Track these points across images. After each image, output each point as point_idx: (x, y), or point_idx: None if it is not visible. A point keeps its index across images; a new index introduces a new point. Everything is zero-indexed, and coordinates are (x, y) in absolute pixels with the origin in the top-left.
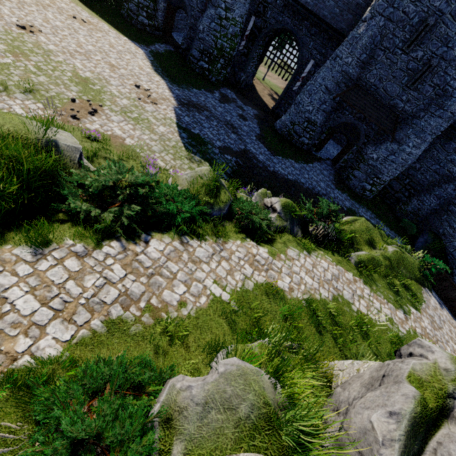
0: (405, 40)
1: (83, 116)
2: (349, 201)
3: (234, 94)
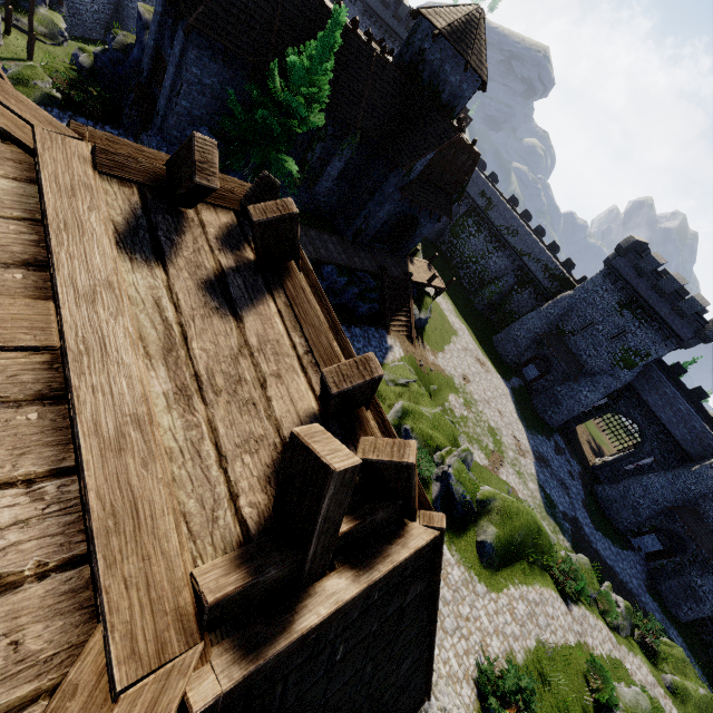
0: None
1: (498, 467)
2: (660, 613)
3: (563, 442)
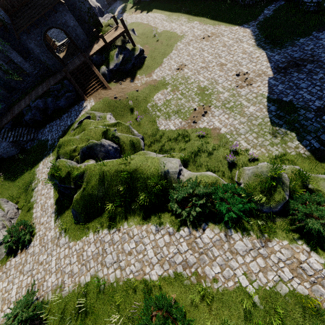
0: None
1: (198, 119)
2: None
3: None
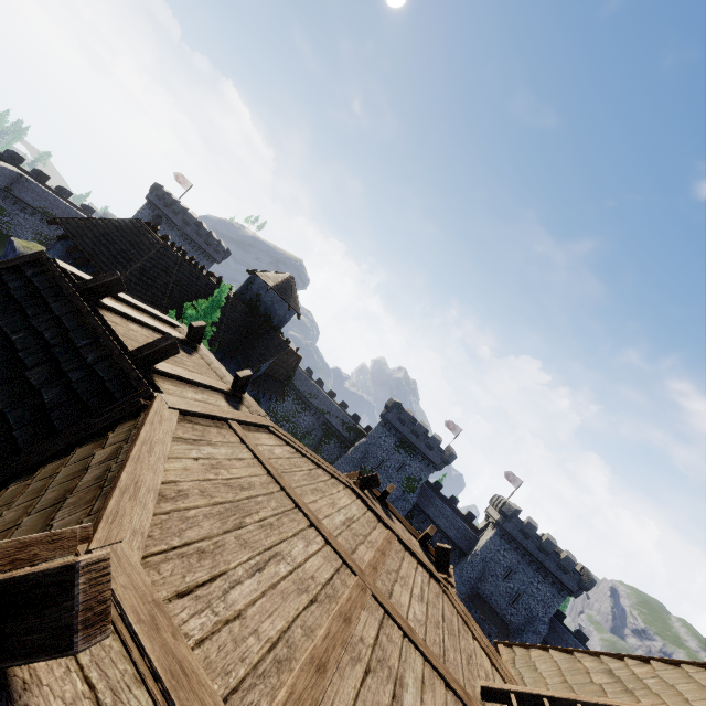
0: (502, 574)
1: None
2: None
3: None
